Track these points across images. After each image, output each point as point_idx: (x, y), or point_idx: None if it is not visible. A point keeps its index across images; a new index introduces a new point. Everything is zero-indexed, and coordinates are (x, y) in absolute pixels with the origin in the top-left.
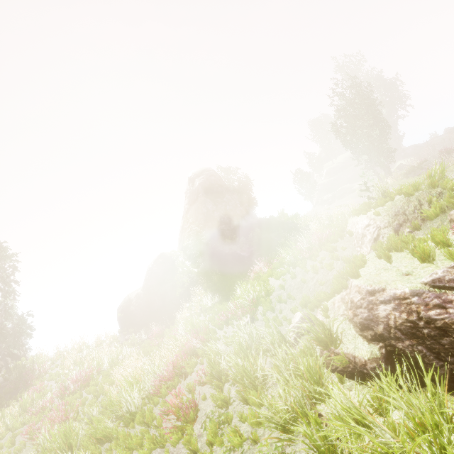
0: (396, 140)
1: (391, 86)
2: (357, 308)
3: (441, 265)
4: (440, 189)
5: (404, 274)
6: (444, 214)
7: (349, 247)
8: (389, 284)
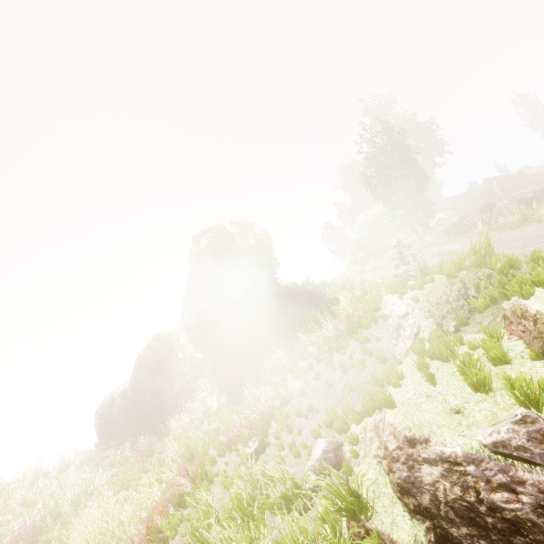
0: (434, 191)
1: (425, 132)
2: (392, 460)
3: (501, 401)
4: (487, 270)
5: (453, 411)
6: (495, 305)
7: (384, 337)
8: (434, 432)
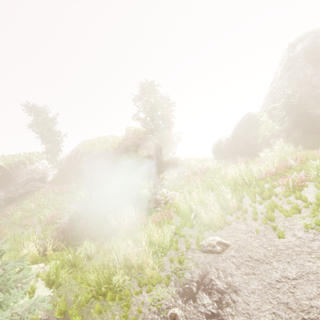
0: None
1: None
2: None
3: None
4: None
5: None
6: None
7: None
8: None
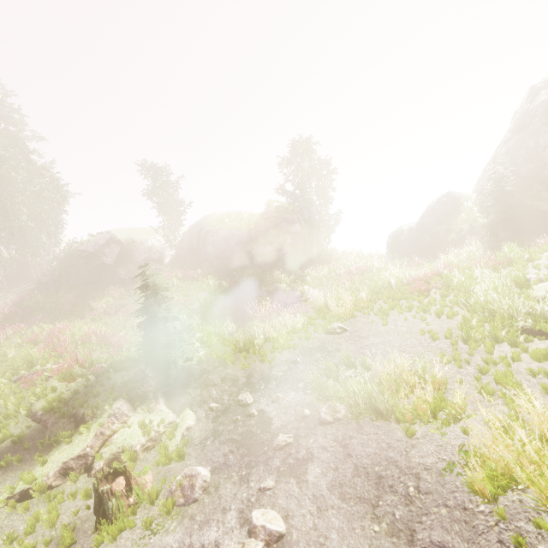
0: None
1: None
2: None
3: None
4: None
5: None
6: None
7: None
8: None
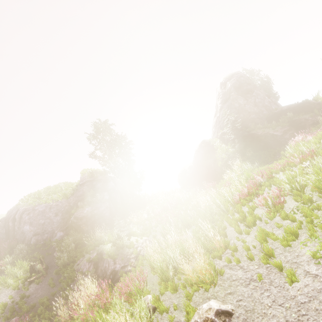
0: None
1: None
2: None
3: None
4: None
5: None
6: None
7: None
8: None
